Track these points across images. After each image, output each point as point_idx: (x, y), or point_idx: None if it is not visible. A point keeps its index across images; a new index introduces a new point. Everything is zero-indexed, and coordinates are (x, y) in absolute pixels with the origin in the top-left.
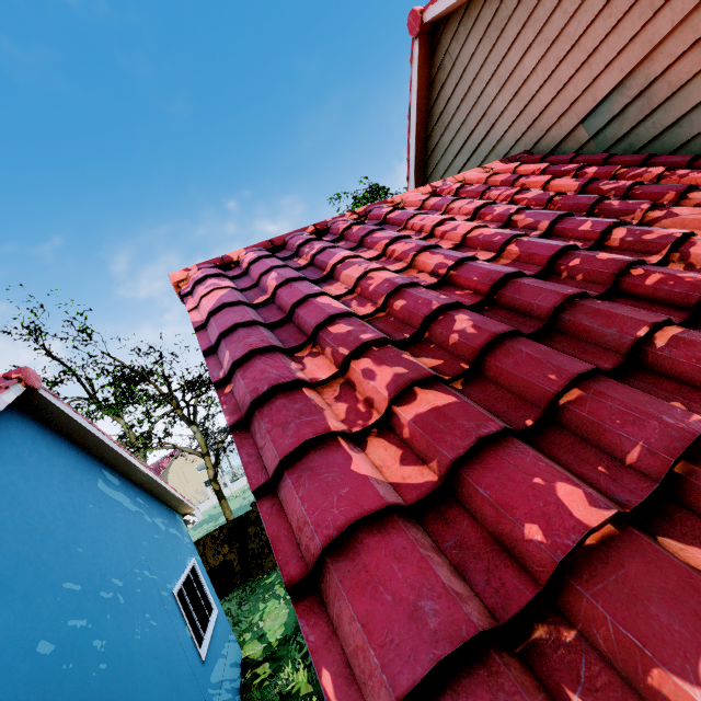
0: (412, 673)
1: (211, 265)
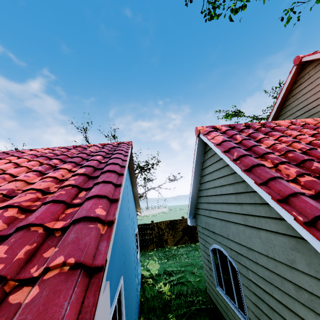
0: (319, 213)
1: (210, 127)
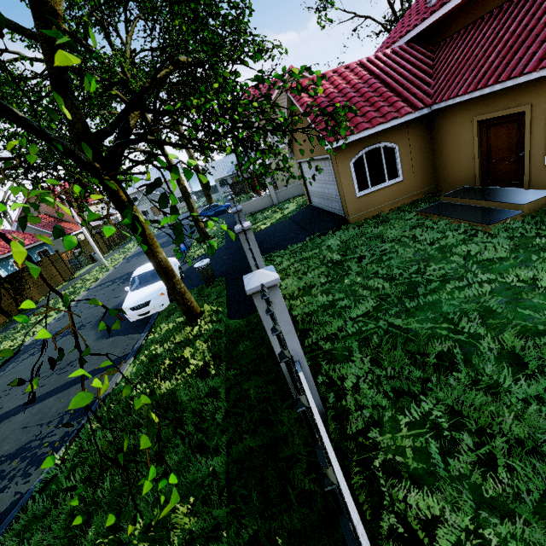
0: None
1: None
